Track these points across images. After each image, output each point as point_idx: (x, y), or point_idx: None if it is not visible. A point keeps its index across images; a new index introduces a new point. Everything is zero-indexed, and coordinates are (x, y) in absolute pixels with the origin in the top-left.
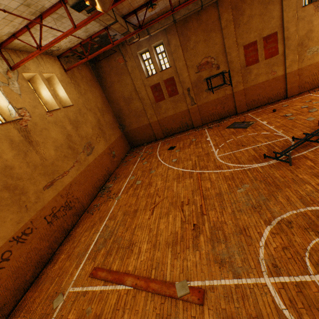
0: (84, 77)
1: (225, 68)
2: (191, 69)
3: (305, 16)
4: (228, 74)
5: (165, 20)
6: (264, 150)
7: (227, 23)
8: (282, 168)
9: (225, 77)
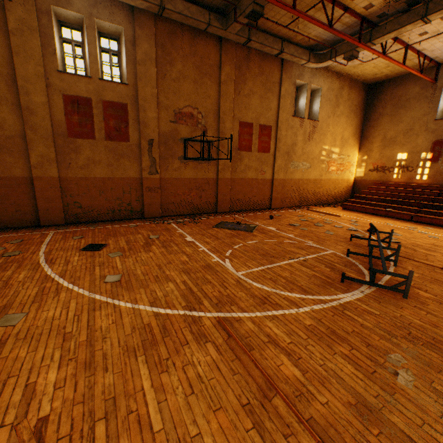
0: None
1: (213, 137)
2: (165, 110)
3: (293, 127)
4: (216, 148)
5: None
6: (323, 268)
7: (228, 80)
8: (400, 303)
9: (211, 150)
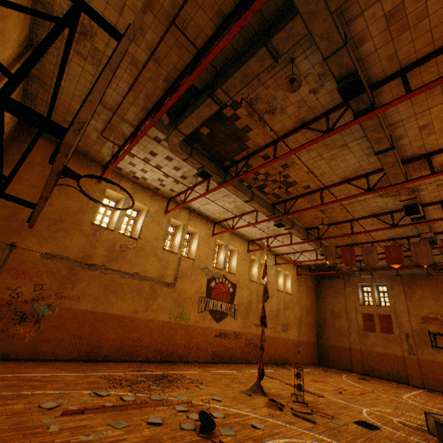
0: (306, 282)
1: None
2: (413, 316)
3: None
4: None
5: (388, 271)
6: None
7: None
8: None
9: None
